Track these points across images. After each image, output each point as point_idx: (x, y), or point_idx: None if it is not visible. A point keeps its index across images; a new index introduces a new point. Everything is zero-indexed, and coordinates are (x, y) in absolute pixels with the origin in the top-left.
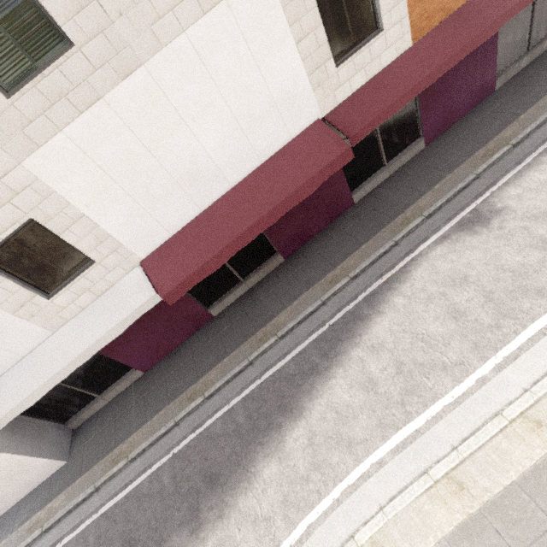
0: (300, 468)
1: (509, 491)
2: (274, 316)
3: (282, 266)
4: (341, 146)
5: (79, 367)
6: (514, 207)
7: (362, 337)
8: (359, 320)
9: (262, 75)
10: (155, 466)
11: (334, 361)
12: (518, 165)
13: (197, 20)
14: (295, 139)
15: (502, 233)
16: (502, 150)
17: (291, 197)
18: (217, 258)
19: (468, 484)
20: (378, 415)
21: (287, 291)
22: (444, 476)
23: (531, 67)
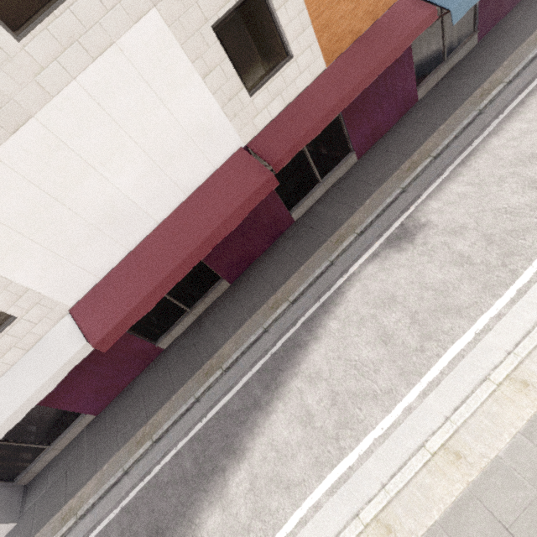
0: (242, 517)
1: (432, 532)
2: (220, 347)
3: (228, 291)
4: (264, 174)
5: (19, 423)
6: (436, 221)
7: (301, 366)
8: (298, 347)
9: (171, 112)
10: (104, 522)
11: (275, 394)
12: (439, 177)
13: (87, 67)
14: (219, 170)
15: (425, 249)
16: (424, 163)
17: (218, 229)
18: (148, 299)
19: (395, 526)
20: (314, 453)
21: (232, 318)
22: (373, 519)
23: (448, 76)
